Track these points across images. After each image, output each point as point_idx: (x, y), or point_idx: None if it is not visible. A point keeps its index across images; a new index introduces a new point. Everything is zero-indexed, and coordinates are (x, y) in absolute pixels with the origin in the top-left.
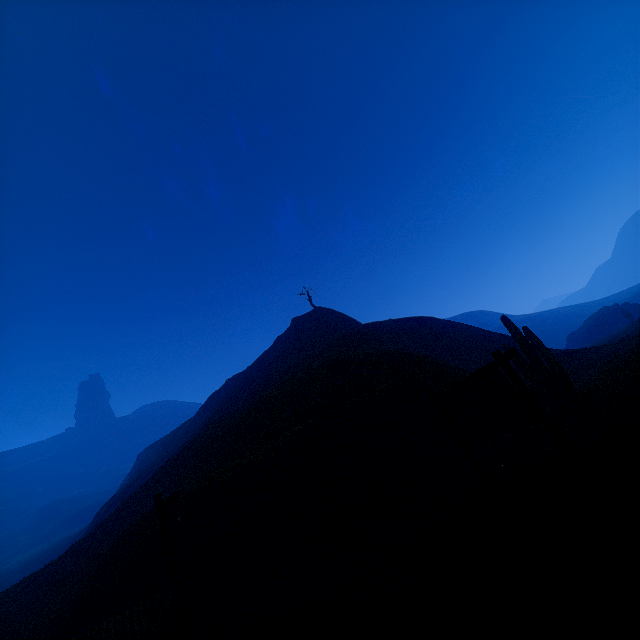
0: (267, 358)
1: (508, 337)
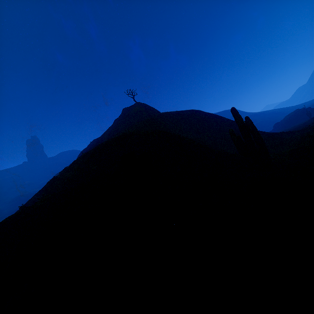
0: (108, 131)
1: None
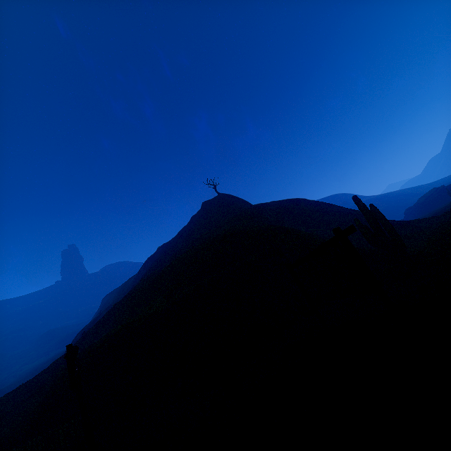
0: (185, 231)
1: (360, 212)
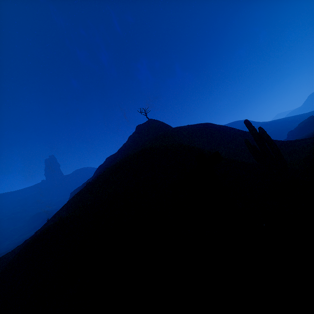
0: (124, 147)
1: None
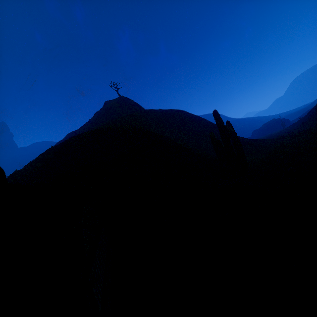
0: (88, 124)
1: None
